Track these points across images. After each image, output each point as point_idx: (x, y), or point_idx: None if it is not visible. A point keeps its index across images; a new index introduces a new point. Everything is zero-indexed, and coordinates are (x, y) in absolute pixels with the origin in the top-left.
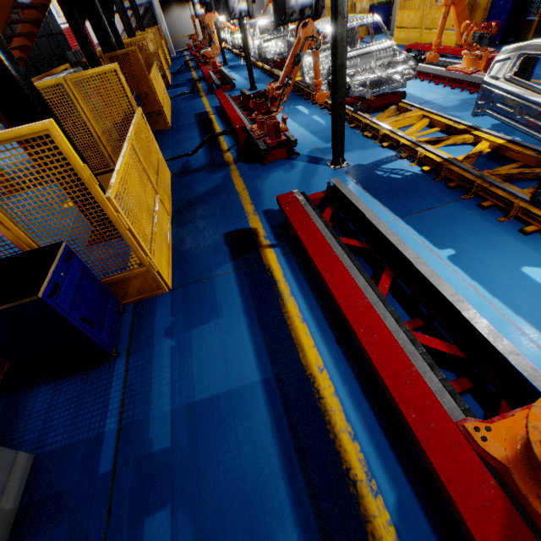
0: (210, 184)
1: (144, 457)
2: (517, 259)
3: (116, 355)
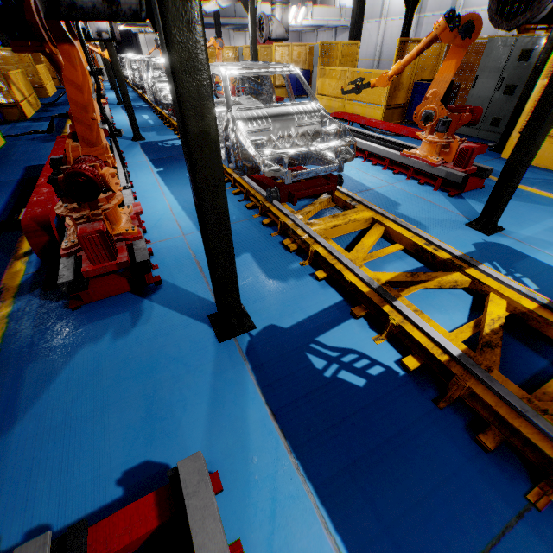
0: None
1: None
2: None
3: None
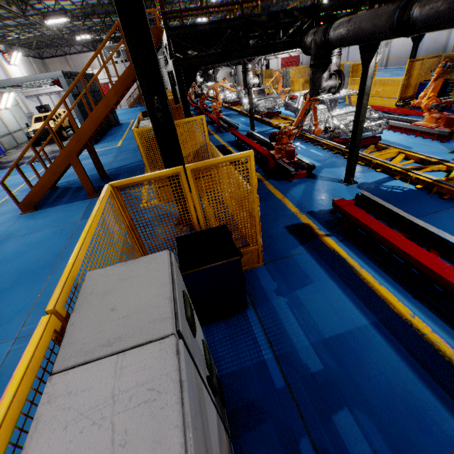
0: None
1: (307, 376)
2: None
3: (247, 307)
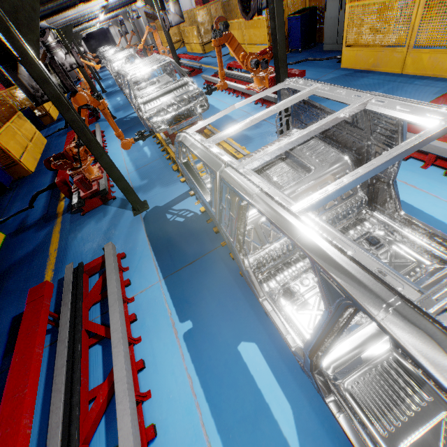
0: (31, 246)
1: None
2: (240, 332)
3: None
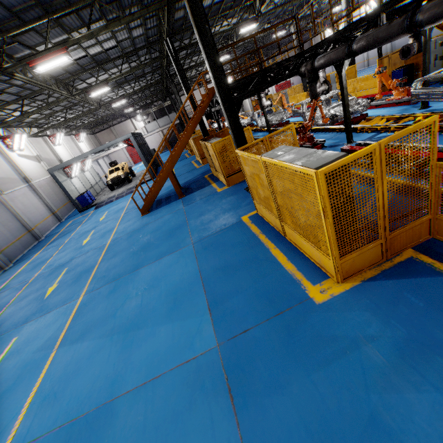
0: None
1: None
2: None
3: None
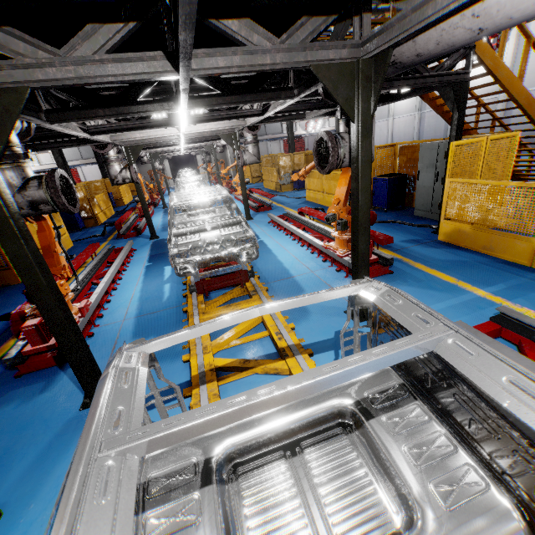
0: None
1: None
2: None
3: None
